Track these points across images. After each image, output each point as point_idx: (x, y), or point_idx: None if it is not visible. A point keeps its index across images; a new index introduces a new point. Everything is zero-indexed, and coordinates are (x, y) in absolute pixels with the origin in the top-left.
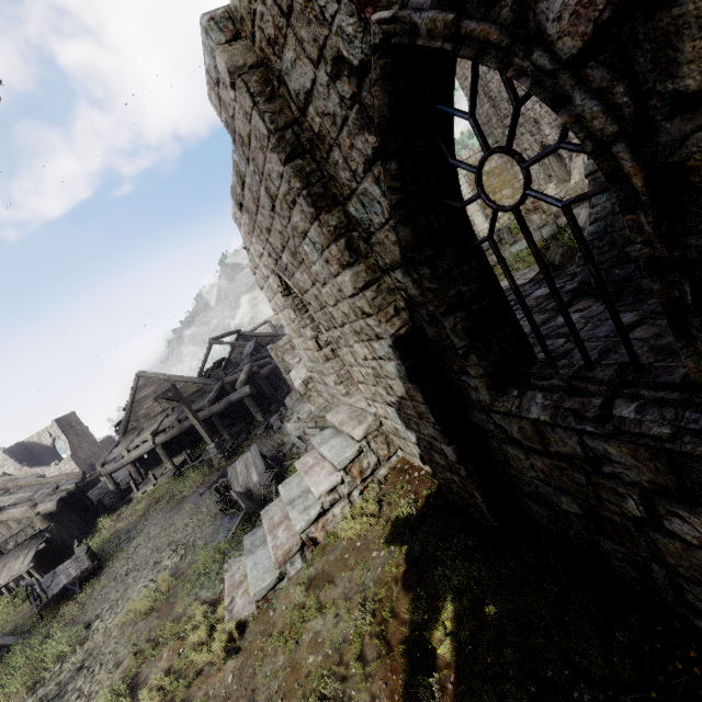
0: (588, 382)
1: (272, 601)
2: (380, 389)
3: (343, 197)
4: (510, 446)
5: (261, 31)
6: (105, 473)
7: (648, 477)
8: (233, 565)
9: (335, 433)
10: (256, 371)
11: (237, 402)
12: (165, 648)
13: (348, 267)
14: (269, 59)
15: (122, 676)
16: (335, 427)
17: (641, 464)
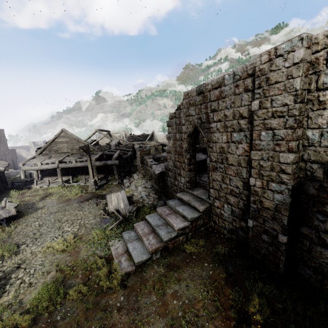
0: None
1: (143, 268)
2: (229, 196)
3: (308, 127)
4: (320, 247)
5: (327, 54)
6: (23, 169)
7: None
8: (115, 244)
9: (182, 203)
10: (121, 155)
11: (109, 165)
12: (79, 273)
13: (294, 152)
14: (318, 64)
15: (53, 279)
16: (180, 200)
17: None
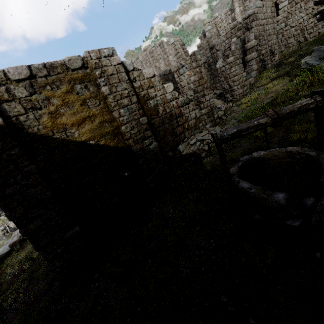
0: None
1: (6, 257)
2: None
3: None
4: None
5: None
6: None
7: None
8: None
9: None
10: None
11: None
12: None
13: None
14: None
15: None
16: None
17: None
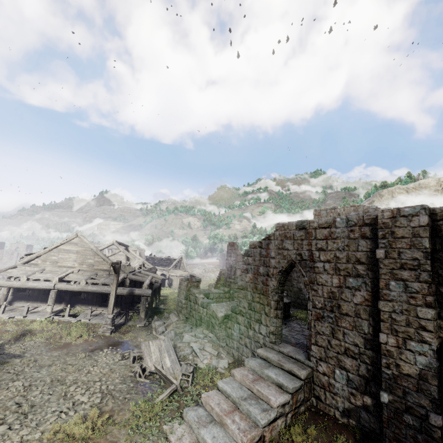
0: None
1: None
2: (343, 357)
3: (440, 283)
4: None
5: None
6: None
7: None
8: (175, 429)
9: (269, 364)
10: (153, 282)
11: (137, 295)
12: None
13: (433, 308)
14: (439, 230)
15: None
16: (264, 359)
17: None
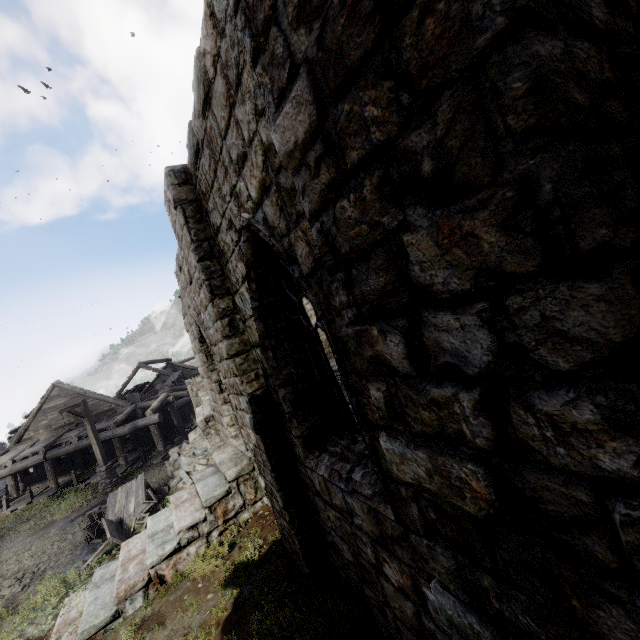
0: (351, 452)
1: None
2: None
3: (233, 291)
4: (317, 498)
5: (200, 186)
6: None
7: (371, 528)
8: (74, 599)
9: (214, 472)
10: (171, 400)
11: (143, 427)
12: None
13: (226, 338)
14: (202, 200)
15: None
16: (217, 466)
17: (366, 517)
